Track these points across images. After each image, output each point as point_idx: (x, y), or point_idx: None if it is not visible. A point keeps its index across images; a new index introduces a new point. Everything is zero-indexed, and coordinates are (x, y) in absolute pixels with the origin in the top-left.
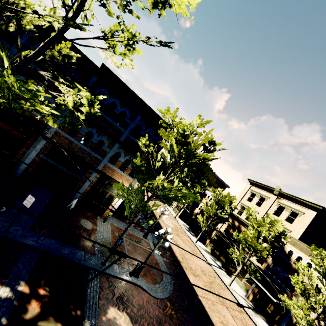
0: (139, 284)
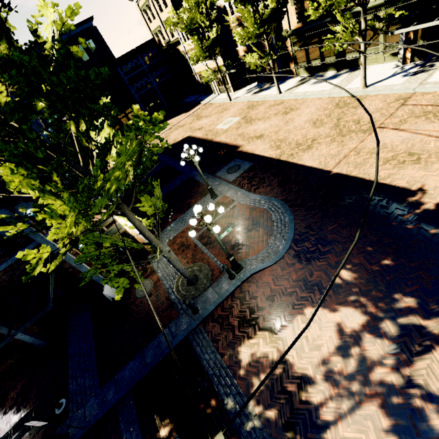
0: (250, 274)
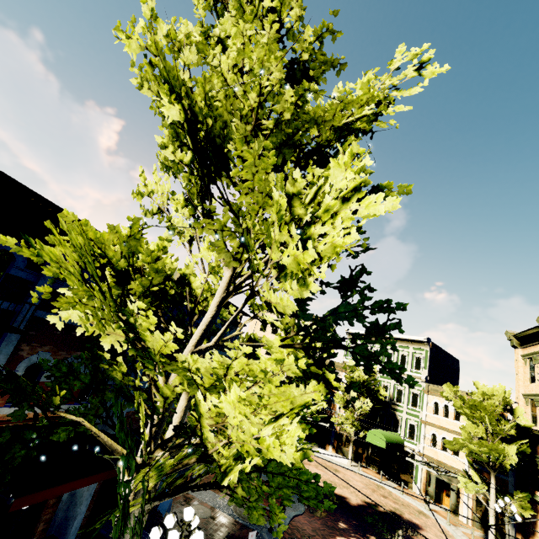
0: (293, 515)
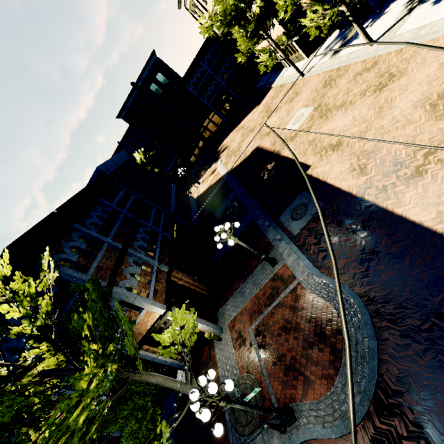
0: (304, 439)
